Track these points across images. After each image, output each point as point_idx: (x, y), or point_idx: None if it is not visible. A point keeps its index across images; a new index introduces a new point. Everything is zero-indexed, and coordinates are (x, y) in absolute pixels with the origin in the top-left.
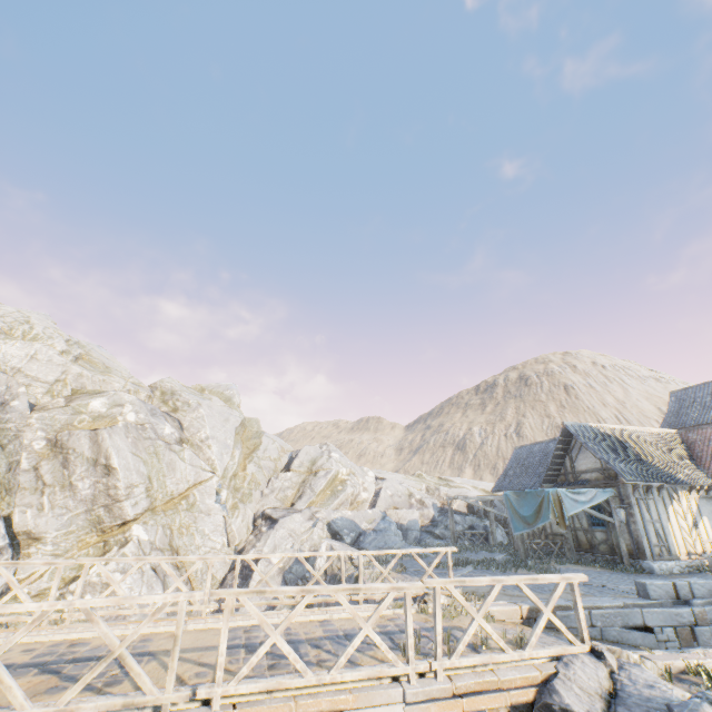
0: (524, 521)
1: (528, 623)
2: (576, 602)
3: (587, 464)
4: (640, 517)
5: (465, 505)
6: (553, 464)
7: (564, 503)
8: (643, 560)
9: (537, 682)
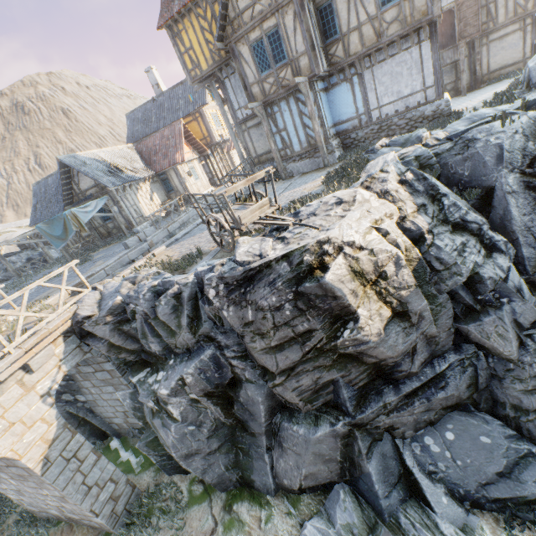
0: (60, 239)
1: (75, 294)
2: (78, 274)
3: (88, 184)
4: (126, 207)
5: (16, 246)
6: (65, 191)
7: (80, 217)
8: (134, 228)
9: (71, 317)
